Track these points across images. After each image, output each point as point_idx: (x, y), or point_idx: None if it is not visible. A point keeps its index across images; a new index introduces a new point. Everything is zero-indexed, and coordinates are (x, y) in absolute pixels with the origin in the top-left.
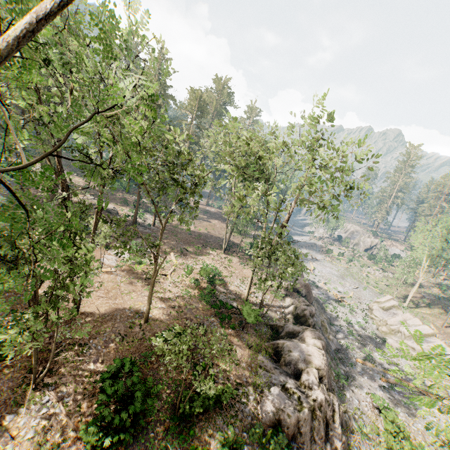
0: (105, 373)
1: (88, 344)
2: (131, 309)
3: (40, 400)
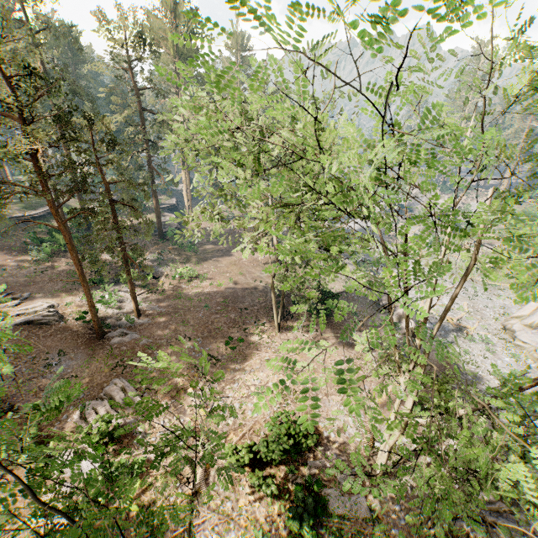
0: None
1: None
2: None
3: None
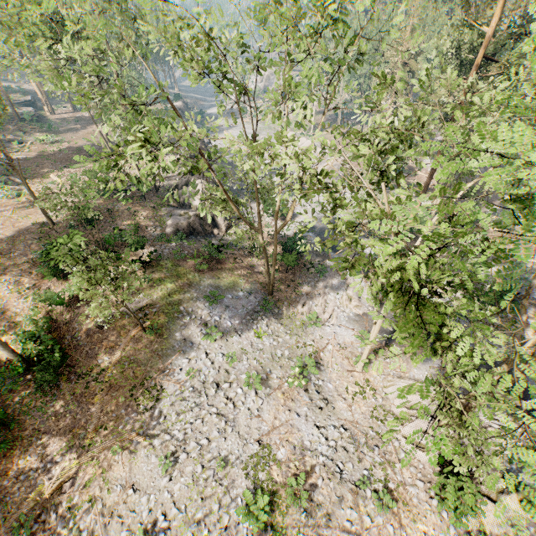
0: (34, 252)
1: (12, 252)
2: (35, 225)
3: (1, 282)
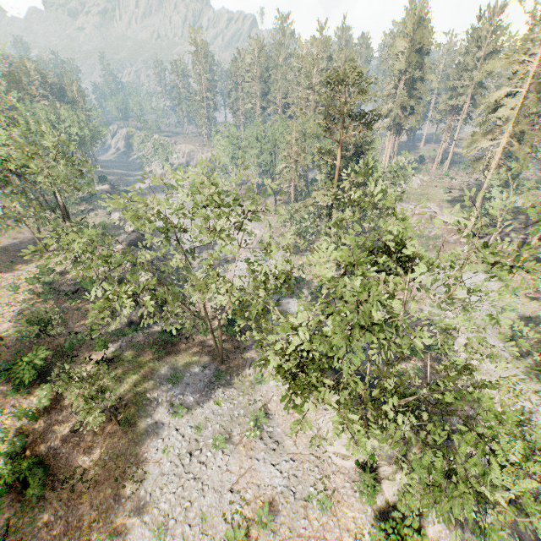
0: None
1: None
2: None
3: None
